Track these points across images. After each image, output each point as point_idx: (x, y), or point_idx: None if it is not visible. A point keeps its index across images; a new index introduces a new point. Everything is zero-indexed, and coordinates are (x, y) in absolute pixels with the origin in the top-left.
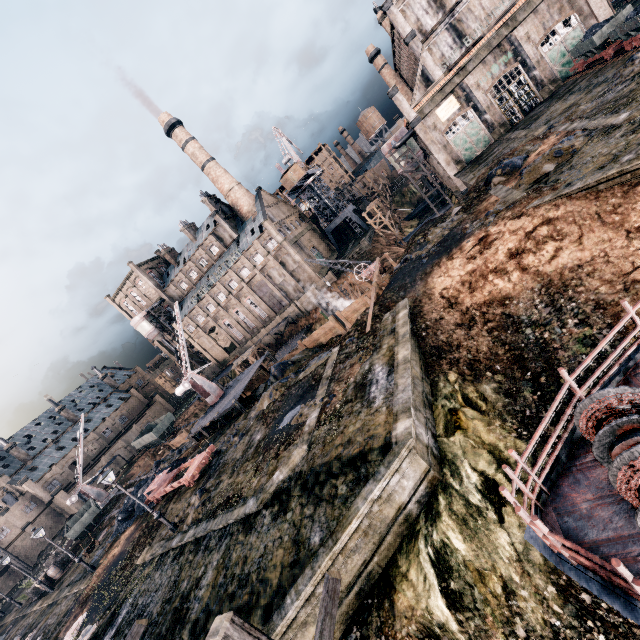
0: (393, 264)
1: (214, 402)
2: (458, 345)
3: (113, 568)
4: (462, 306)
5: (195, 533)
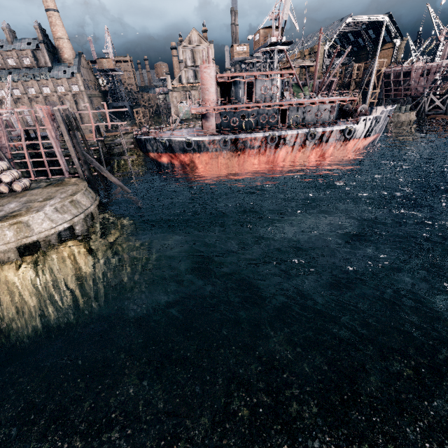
0: None
1: (16, 136)
2: None
3: None
4: None
5: None
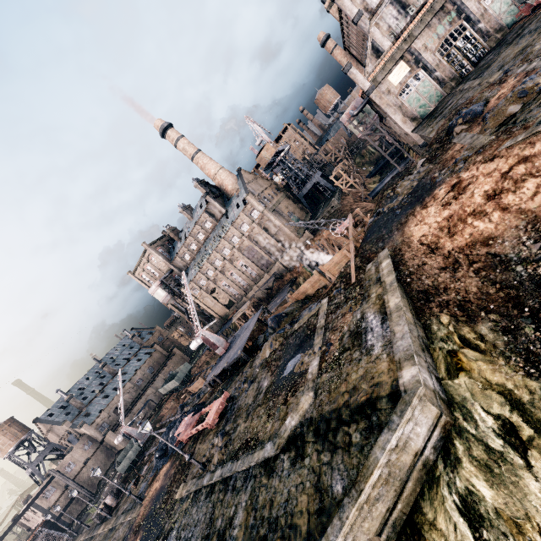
0: (364, 218)
1: (222, 353)
2: (445, 288)
3: (157, 501)
4: (443, 250)
5: (222, 473)
